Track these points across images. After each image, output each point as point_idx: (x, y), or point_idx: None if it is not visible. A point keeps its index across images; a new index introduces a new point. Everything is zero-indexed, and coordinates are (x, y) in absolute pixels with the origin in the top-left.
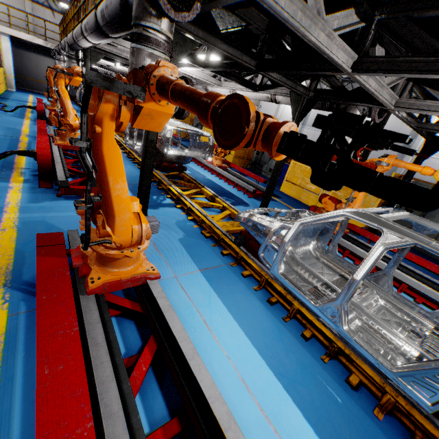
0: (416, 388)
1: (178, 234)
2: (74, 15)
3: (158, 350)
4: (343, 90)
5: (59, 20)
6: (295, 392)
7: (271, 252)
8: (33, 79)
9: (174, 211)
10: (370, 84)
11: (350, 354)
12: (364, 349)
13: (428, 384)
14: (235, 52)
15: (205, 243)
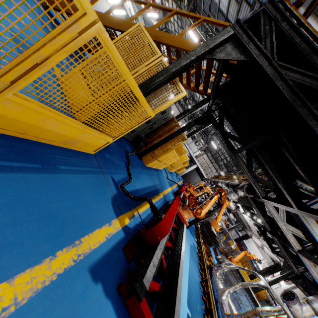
0: (227, 314)
1: (191, 241)
2: (223, 177)
3: (175, 230)
4: (315, 283)
5: (215, 174)
6: (189, 281)
7: (218, 267)
8: (188, 178)
9: (195, 240)
10: (311, 271)
11: (213, 313)
12: (221, 300)
13: (232, 313)
14: (263, 219)
15: (196, 254)
